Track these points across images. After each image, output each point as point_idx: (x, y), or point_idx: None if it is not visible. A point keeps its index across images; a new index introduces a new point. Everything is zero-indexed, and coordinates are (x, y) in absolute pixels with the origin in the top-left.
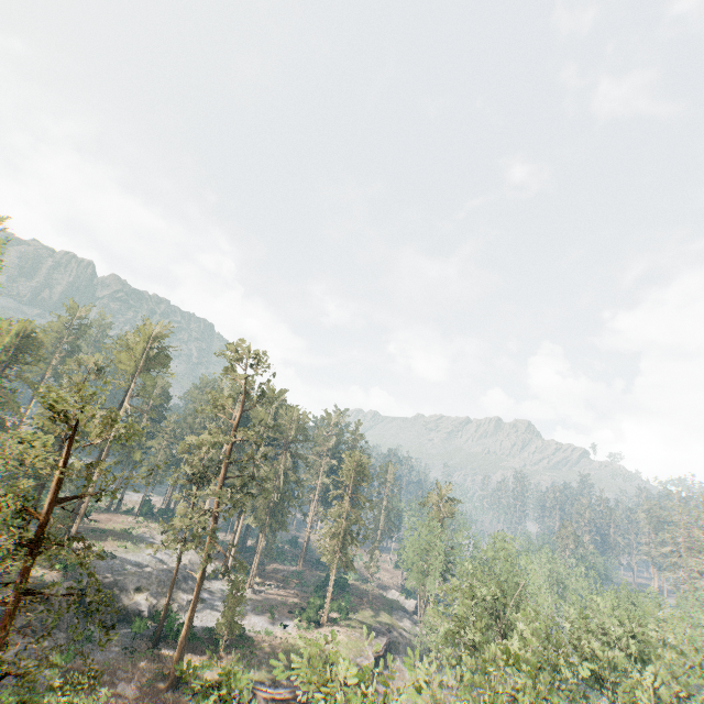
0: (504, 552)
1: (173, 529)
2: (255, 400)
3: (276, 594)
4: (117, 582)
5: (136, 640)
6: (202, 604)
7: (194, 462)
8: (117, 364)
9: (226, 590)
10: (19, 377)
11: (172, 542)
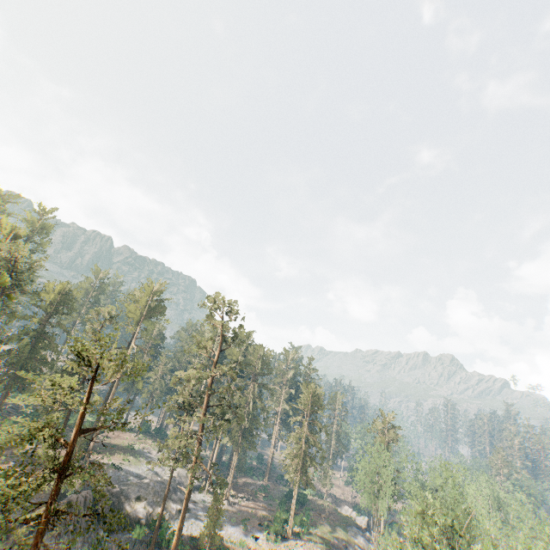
0: (451, 480)
1: (166, 448)
2: (232, 342)
3: (247, 506)
4: (122, 491)
5: (136, 545)
6: (188, 513)
7: (183, 392)
8: (127, 313)
9: (206, 500)
10: (58, 324)
11: (166, 460)
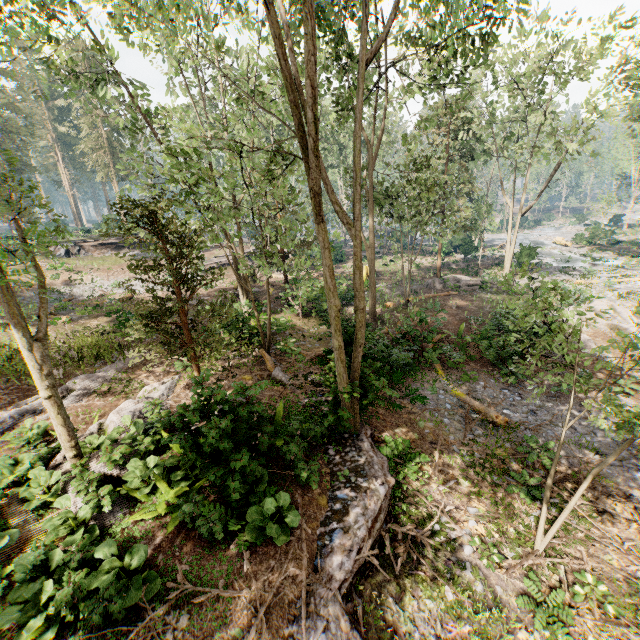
0: None
1: None
2: None
3: None
4: None
5: None
6: None
7: None
8: None
9: None
10: None
11: None
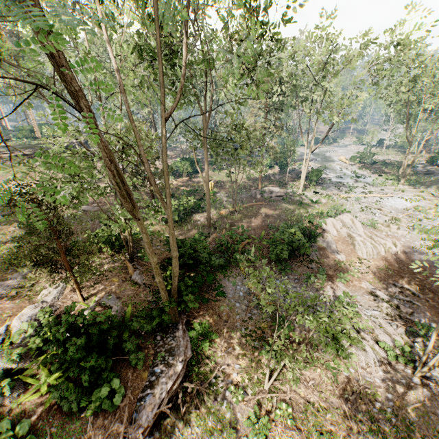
0: None
1: None
2: None
3: None
4: None
5: None
6: None
7: None
8: None
9: None
10: None
11: None
